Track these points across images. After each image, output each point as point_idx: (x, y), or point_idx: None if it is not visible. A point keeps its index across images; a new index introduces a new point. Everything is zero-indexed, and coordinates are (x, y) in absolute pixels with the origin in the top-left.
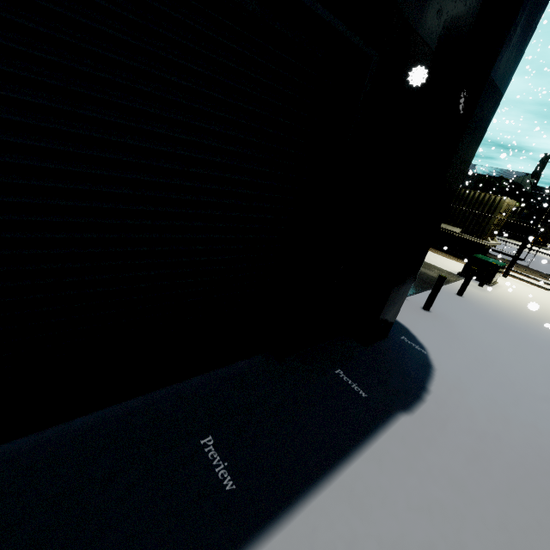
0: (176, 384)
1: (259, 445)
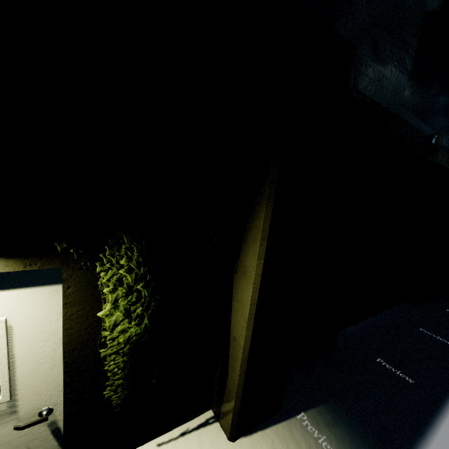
0: (383, 311)
1: (444, 332)
